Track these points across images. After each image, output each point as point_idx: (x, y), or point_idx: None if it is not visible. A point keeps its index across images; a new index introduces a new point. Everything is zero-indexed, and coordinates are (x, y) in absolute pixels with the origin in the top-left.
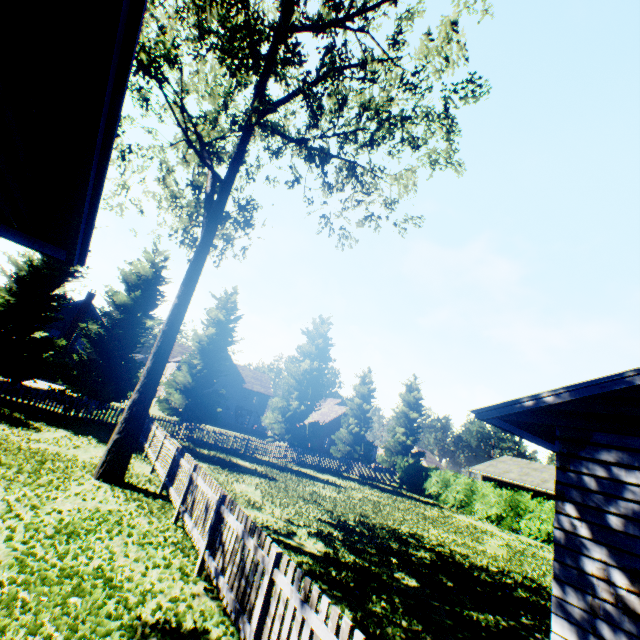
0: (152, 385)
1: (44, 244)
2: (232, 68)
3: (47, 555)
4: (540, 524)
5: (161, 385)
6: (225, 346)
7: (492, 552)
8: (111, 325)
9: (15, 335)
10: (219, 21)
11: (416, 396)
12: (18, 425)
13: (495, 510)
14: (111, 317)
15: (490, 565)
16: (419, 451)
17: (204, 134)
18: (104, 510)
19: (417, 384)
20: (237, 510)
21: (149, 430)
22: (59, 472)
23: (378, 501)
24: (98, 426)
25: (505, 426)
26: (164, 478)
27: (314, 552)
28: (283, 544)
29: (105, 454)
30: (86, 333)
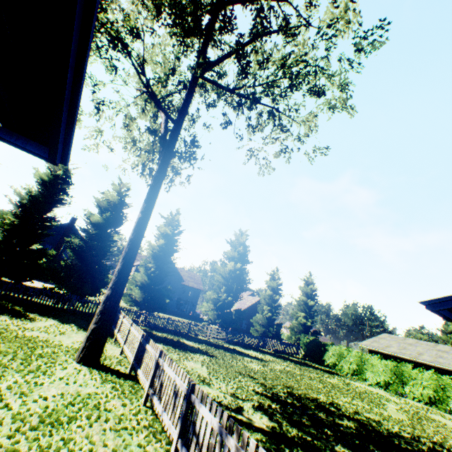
0: (122, 283)
1: (27, 140)
2: (182, 34)
3: (30, 451)
4: (422, 389)
5: None
6: (171, 253)
7: (395, 417)
8: (88, 238)
9: (18, 247)
10: (171, 0)
11: (312, 288)
12: (17, 316)
13: (383, 377)
14: (88, 232)
15: (401, 431)
16: (316, 330)
17: (157, 94)
18: (84, 394)
19: (312, 279)
20: (209, 401)
21: (117, 318)
22: (47, 357)
23: (294, 372)
24: (78, 315)
25: (450, 316)
26: (132, 360)
27: (263, 427)
28: (236, 420)
29: (84, 341)
30: (70, 245)
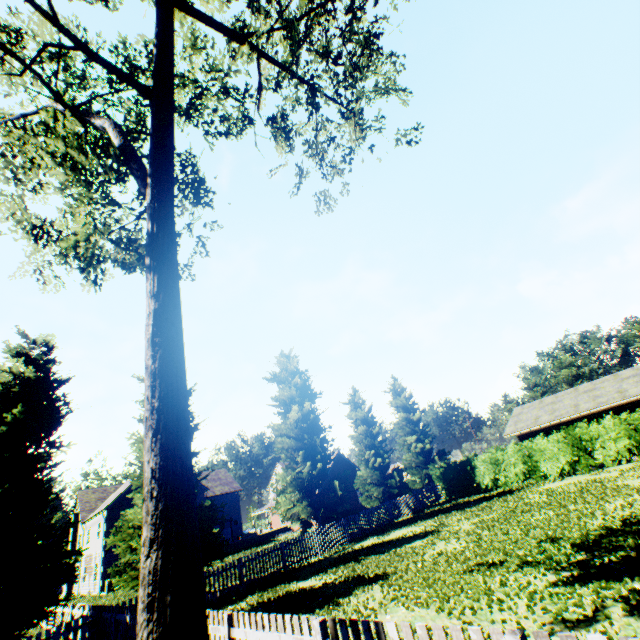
0: (182, 508)
1: None
2: None
3: None
4: (615, 445)
5: (88, 558)
6: None
7: None
8: None
9: None
10: None
11: (407, 396)
12: None
13: (565, 459)
14: None
15: None
16: (439, 451)
17: None
18: None
19: (399, 385)
20: None
21: None
22: None
23: (493, 518)
24: None
25: None
26: None
27: None
28: None
29: None
30: None
